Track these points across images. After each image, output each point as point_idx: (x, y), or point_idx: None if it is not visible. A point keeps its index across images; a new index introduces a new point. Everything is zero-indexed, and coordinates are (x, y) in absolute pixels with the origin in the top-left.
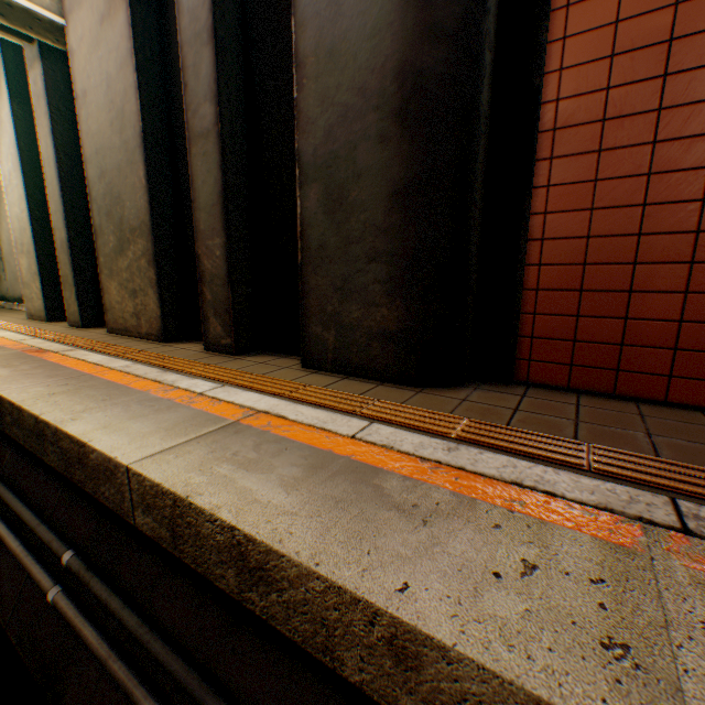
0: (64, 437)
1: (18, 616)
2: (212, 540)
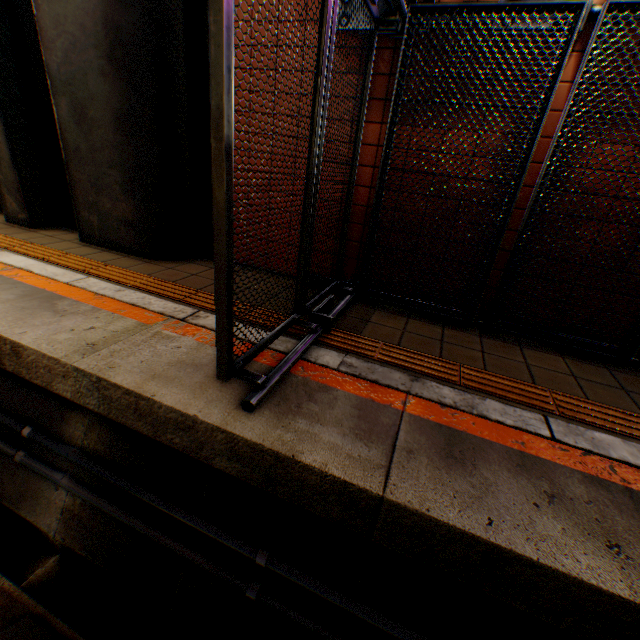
0: None
1: None
2: None
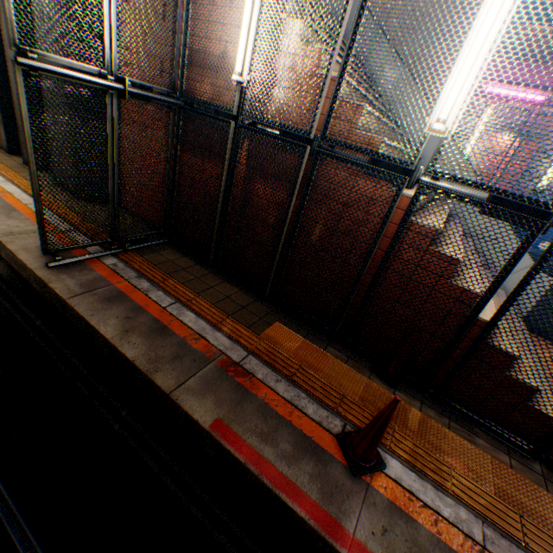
0: None
1: None
2: None
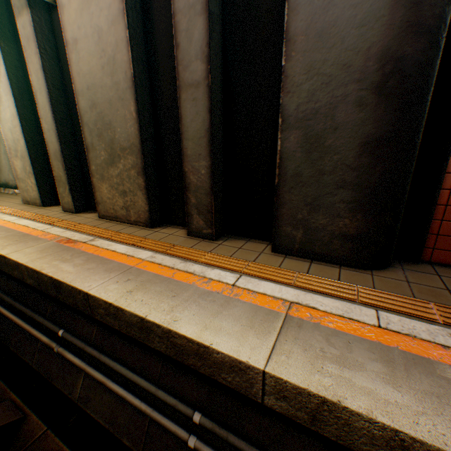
0: (177, 336)
1: (149, 448)
2: (363, 430)
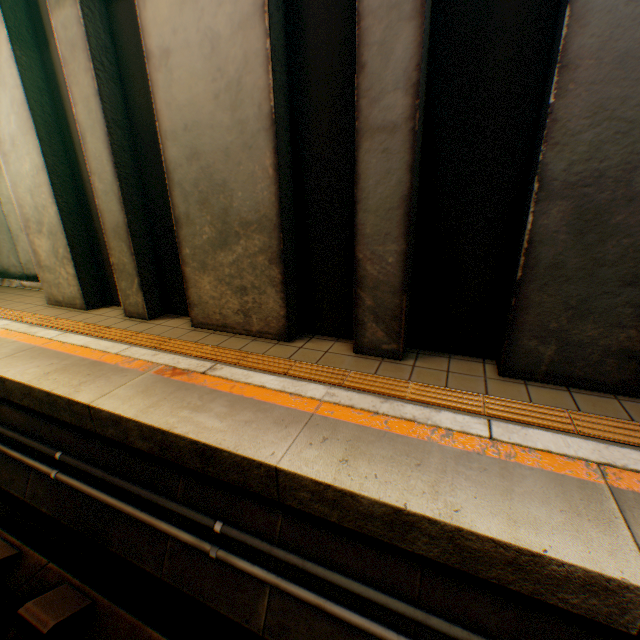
0: (472, 538)
1: None
2: None
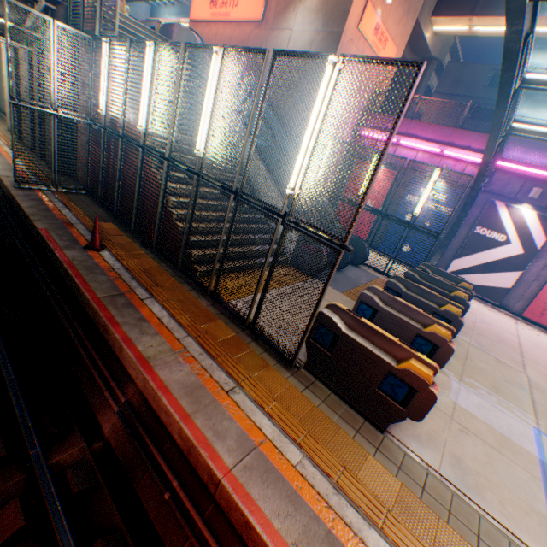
0: None
1: None
2: None
